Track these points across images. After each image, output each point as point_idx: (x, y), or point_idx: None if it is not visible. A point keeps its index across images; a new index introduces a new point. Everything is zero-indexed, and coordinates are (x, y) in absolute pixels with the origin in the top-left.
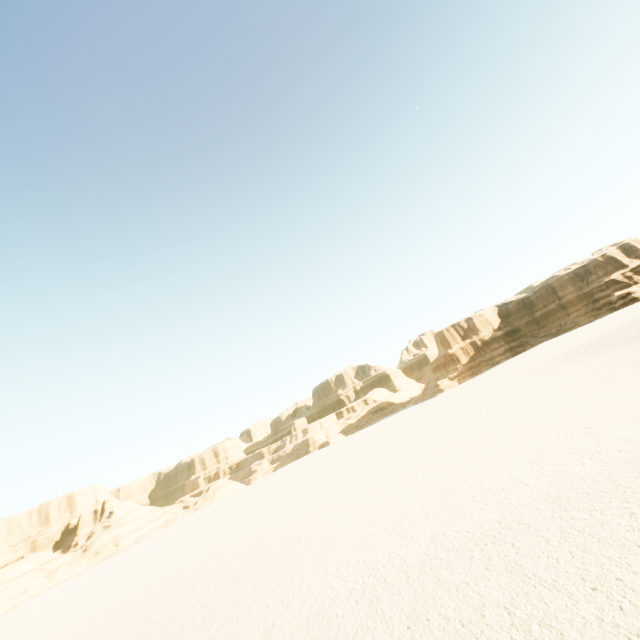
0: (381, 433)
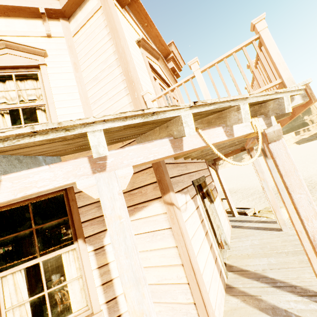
0: (313, 145)
